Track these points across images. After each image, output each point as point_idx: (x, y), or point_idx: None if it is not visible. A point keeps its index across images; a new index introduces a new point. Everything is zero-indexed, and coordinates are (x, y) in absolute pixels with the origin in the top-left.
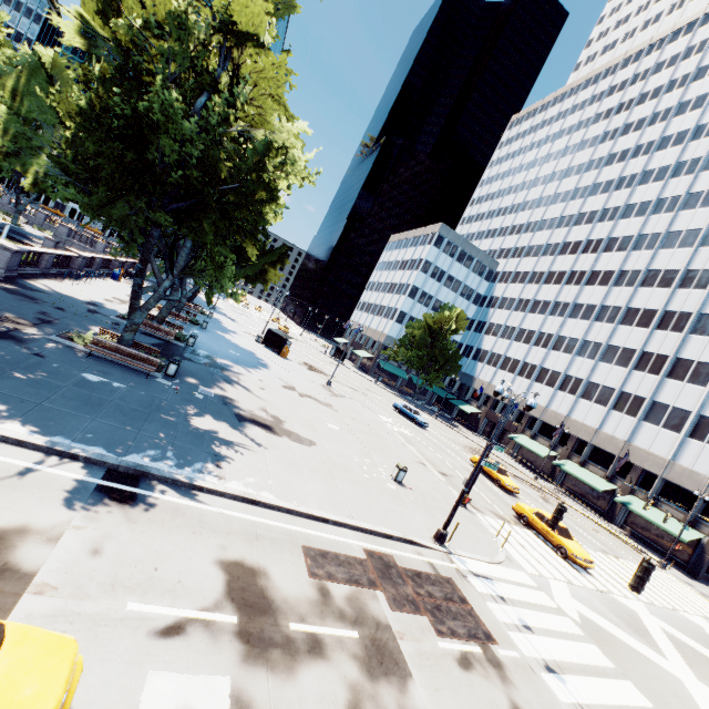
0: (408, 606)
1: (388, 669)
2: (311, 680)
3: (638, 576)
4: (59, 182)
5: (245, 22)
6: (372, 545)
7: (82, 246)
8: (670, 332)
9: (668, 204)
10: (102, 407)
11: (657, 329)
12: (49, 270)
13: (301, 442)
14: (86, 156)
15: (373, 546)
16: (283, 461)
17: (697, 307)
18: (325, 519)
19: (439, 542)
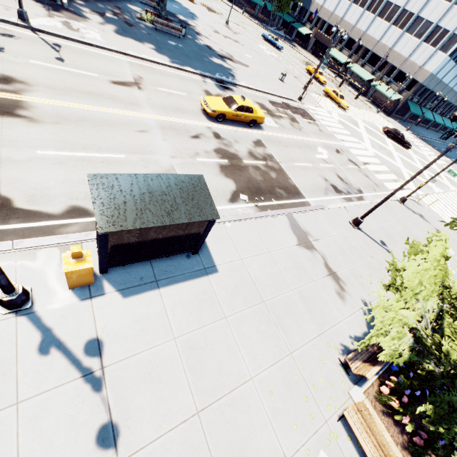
0: (295, 113)
1: (295, 122)
2: (283, 121)
3: (357, 95)
4: None
5: None
6: (282, 101)
7: None
8: None
9: None
10: (190, 58)
11: None
12: None
13: (245, 66)
14: None
15: (283, 101)
16: (246, 75)
17: None
18: (268, 93)
19: (299, 100)
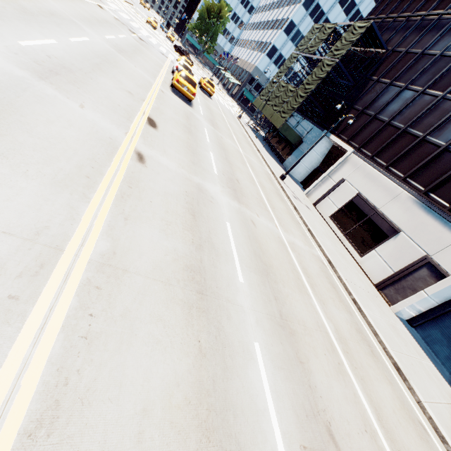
0: None
1: None
2: None
3: None
4: None
5: None
6: None
7: None
8: (282, 8)
9: None
10: None
11: (281, 8)
12: None
13: None
14: None
15: None
16: None
17: None
18: None
19: None
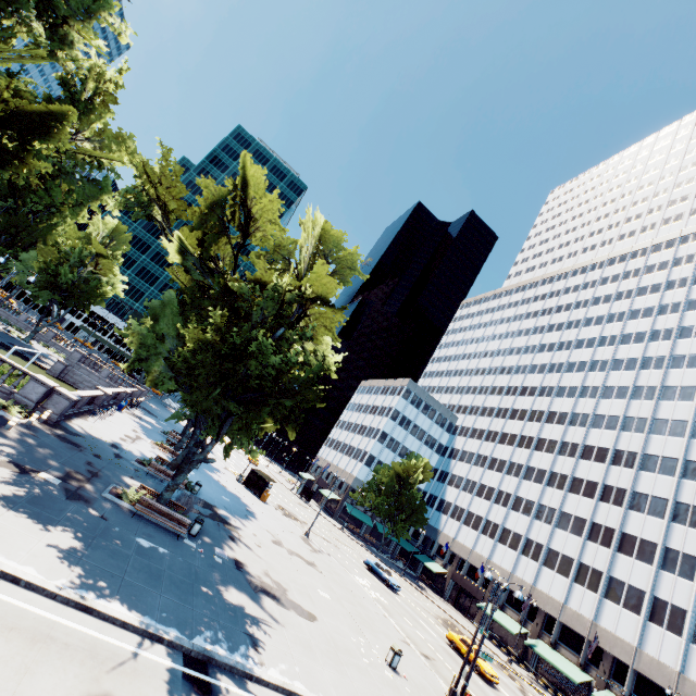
0: None
1: None
2: None
3: None
4: (166, 377)
5: (319, 292)
6: None
7: (89, 370)
8: (612, 506)
9: (591, 391)
10: (161, 578)
11: (601, 501)
12: (80, 409)
13: (306, 616)
14: (194, 363)
15: None
16: (299, 641)
17: (629, 484)
18: None
19: None
